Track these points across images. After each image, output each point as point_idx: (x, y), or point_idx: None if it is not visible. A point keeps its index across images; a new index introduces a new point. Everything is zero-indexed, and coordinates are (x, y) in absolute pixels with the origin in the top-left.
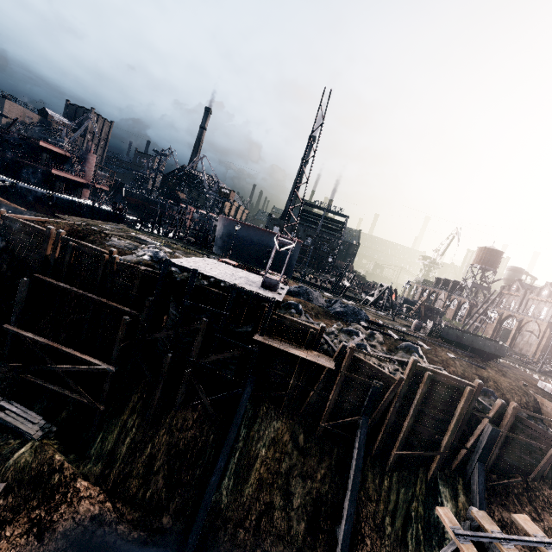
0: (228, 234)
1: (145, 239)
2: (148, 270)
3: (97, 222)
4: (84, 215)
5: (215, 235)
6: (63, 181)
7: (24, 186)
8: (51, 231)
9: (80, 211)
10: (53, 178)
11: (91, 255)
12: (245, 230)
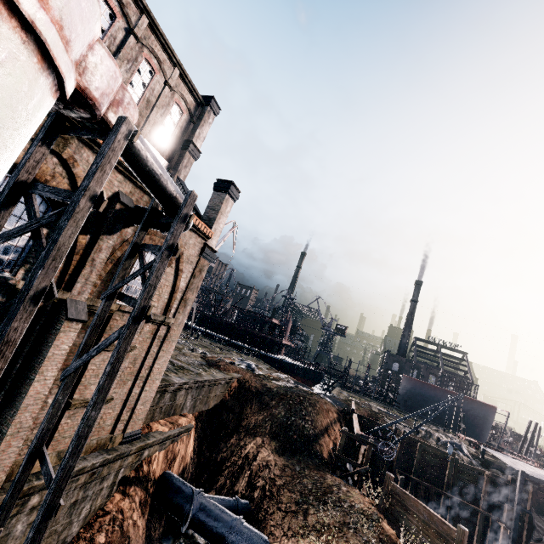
0: (413, 392)
1: (384, 410)
2: (491, 474)
3: (338, 391)
4: (299, 374)
5: (387, 389)
6: (278, 345)
7: (263, 353)
8: (397, 430)
9: (298, 372)
10: (275, 344)
11: (433, 454)
12: (431, 391)
